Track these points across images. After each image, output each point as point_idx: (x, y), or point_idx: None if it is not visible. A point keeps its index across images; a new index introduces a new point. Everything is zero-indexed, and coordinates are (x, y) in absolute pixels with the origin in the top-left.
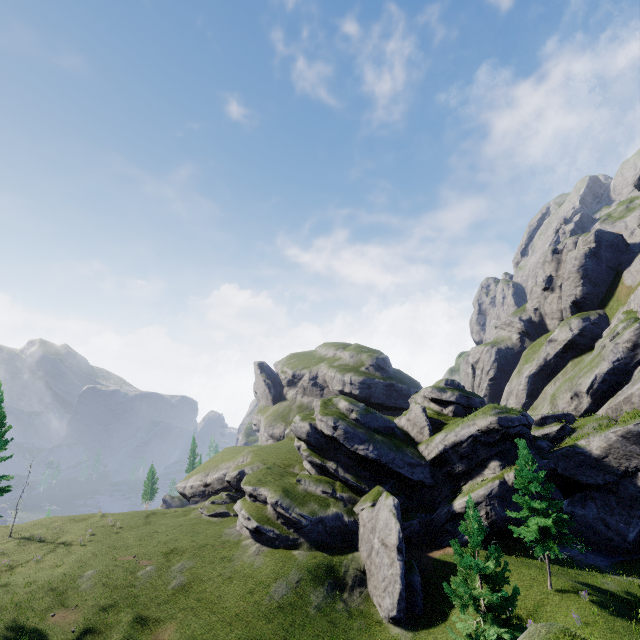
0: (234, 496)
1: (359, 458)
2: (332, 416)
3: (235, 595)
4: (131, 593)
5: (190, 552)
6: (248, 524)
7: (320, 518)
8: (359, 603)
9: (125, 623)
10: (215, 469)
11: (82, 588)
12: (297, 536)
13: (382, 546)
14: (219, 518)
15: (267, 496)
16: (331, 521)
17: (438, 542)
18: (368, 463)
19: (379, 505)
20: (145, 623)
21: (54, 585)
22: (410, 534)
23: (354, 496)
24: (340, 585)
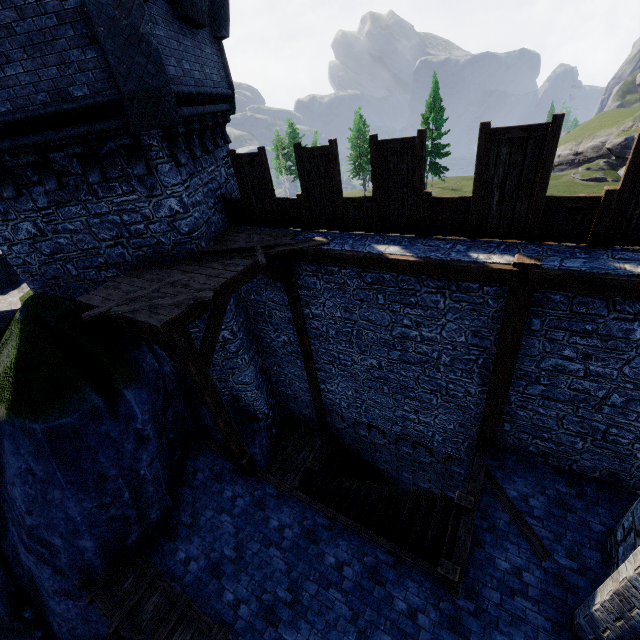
0: (613, 164)
1: None
2: None
3: None
4: None
5: None
6: None
7: None
8: None
9: None
10: (590, 137)
11: None
12: None
13: None
14: (594, 183)
15: None
16: None
17: None
18: None
19: None
20: None
21: None
22: None
23: None
24: None
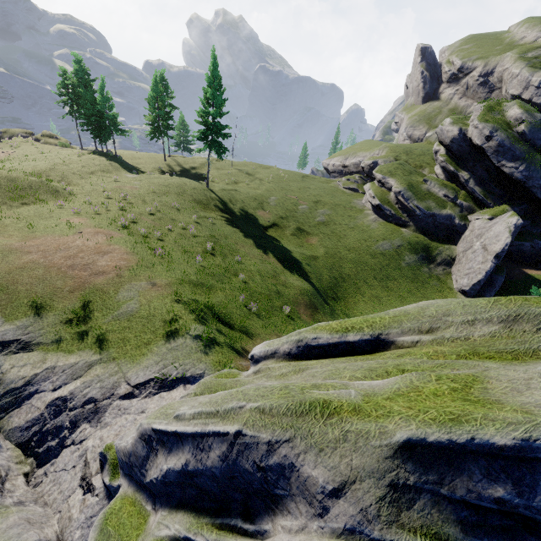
0: (364, 180)
1: (500, 175)
2: (492, 124)
3: (354, 238)
4: (295, 215)
5: (329, 206)
6: (372, 201)
7: (433, 214)
8: (440, 274)
9: (292, 228)
10: (353, 155)
11: (270, 204)
12: (408, 220)
13: (481, 249)
14: (350, 192)
15: (393, 186)
16: (442, 219)
17: (540, 266)
18: (508, 182)
19: (498, 220)
20: (302, 232)
21: (257, 198)
22: (514, 251)
23: (474, 207)
24: (430, 259)
